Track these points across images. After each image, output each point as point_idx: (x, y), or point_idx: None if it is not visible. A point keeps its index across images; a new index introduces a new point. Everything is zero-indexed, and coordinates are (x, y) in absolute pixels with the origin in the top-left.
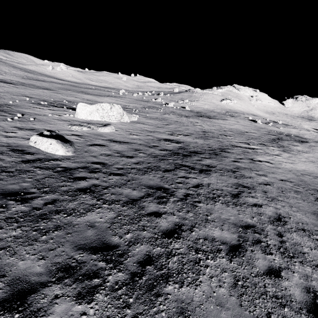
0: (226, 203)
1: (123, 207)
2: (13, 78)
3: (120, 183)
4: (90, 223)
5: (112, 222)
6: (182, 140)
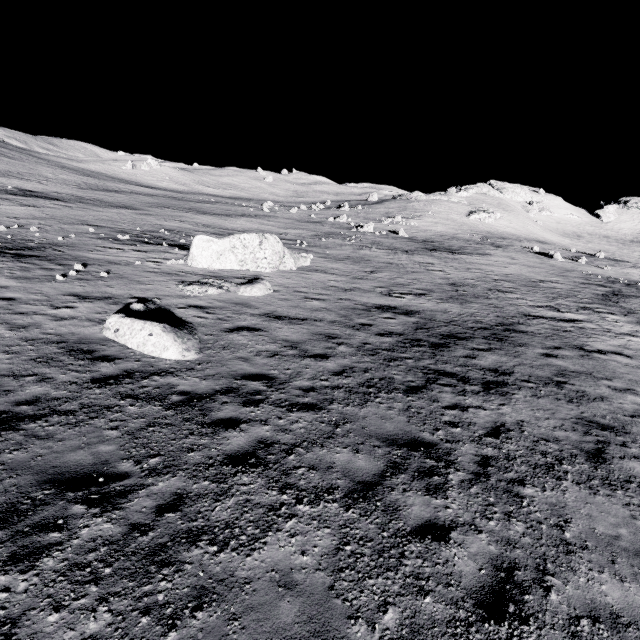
0: (586, 484)
1: (348, 512)
2: (61, 189)
3: (319, 432)
4: (280, 573)
5: (335, 568)
6: (415, 307)
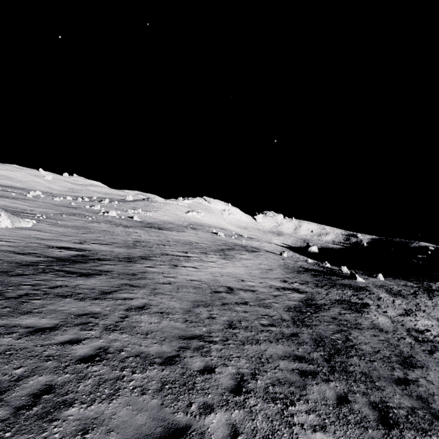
0: (82, 299)
1: None
2: None
3: None
4: None
5: None
6: (92, 248)
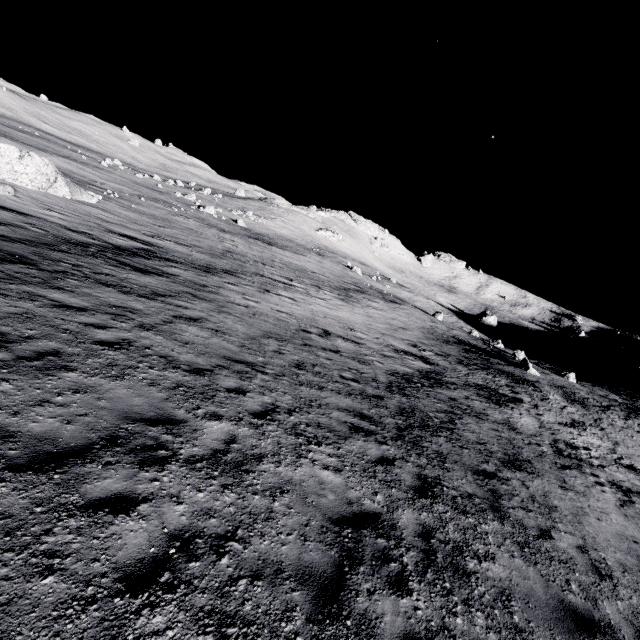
0: (126, 292)
1: None
2: None
3: None
4: None
5: None
6: (164, 246)
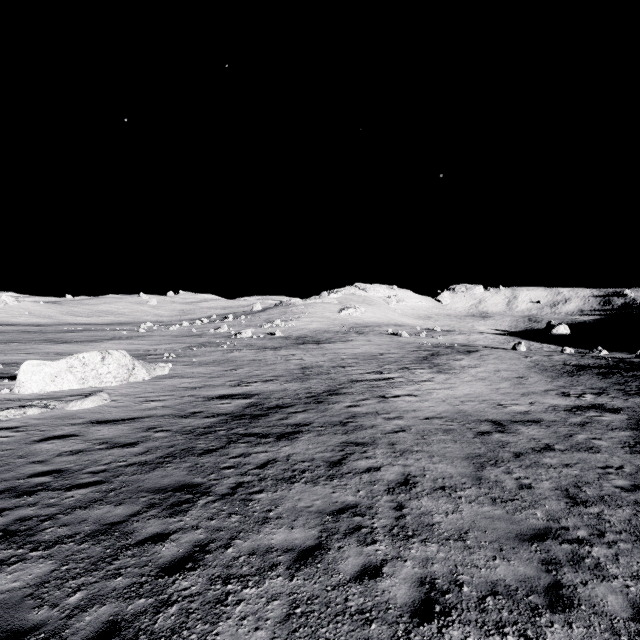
0: (313, 481)
1: (81, 546)
2: None
3: (90, 499)
4: None
5: (42, 582)
6: (258, 391)
